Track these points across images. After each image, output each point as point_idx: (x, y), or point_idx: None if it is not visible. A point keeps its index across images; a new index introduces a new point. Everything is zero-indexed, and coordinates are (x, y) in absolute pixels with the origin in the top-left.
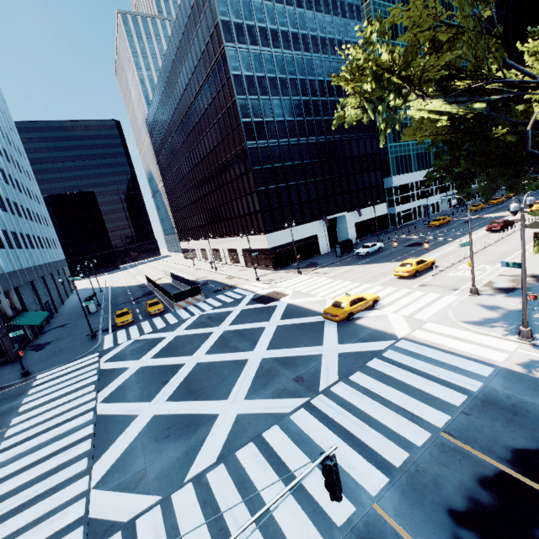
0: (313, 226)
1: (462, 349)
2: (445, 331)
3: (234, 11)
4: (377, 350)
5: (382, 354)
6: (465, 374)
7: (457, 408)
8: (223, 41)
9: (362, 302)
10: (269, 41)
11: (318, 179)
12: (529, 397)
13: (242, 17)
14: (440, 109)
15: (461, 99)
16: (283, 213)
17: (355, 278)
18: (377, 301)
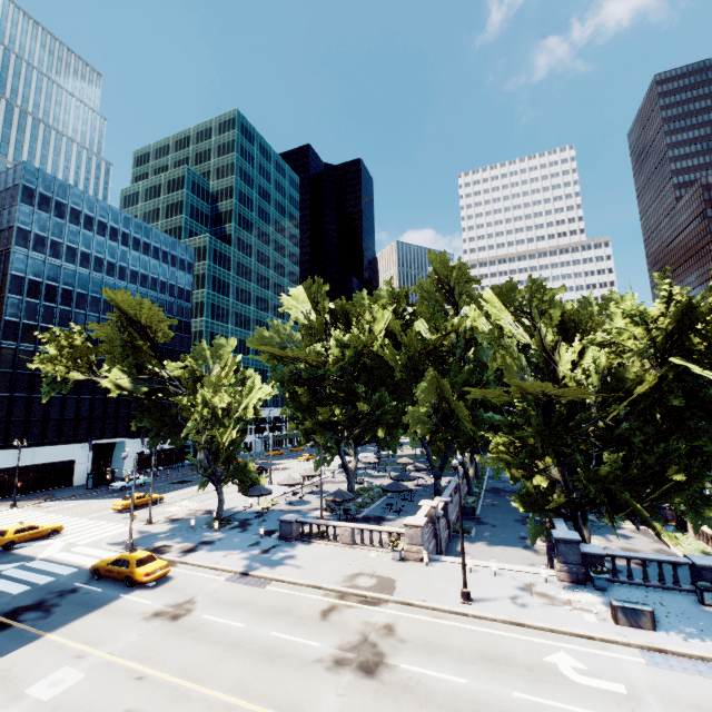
0: (73, 449)
1: (76, 561)
2: (85, 550)
3: (41, 225)
4: (1, 570)
5: (2, 571)
6: (53, 575)
7: (14, 594)
8: (13, 244)
9: (34, 531)
10: (76, 260)
11: (99, 397)
12: (75, 581)
13: (50, 233)
14: (122, 383)
15: (141, 381)
16: (28, 428)
17: (75, 512)
18: (58, 531)
